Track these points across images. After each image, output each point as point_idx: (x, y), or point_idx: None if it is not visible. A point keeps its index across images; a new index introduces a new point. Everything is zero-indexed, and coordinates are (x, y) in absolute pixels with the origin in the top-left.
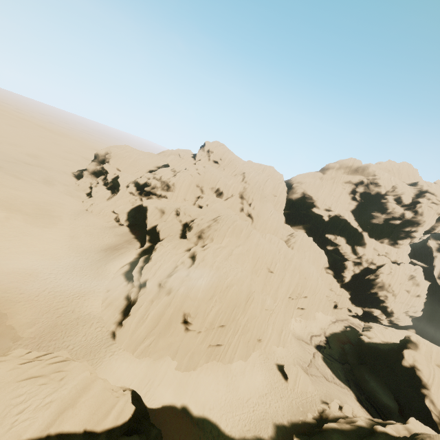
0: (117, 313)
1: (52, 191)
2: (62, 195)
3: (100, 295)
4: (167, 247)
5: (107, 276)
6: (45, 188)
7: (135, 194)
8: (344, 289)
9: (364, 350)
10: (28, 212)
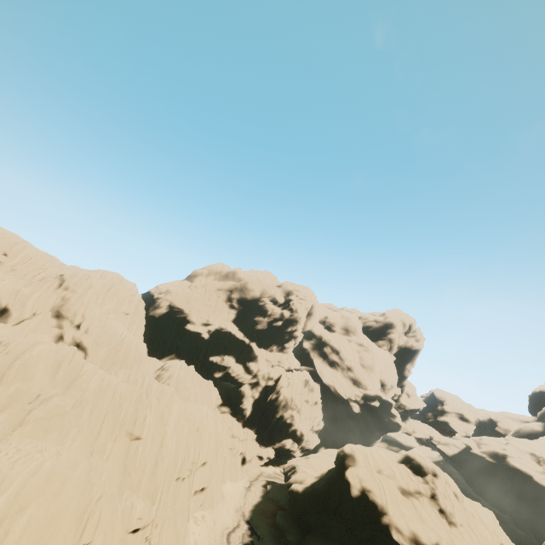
0: None
1: None
2: None
3: None
4: None
5: None
6: None
7: None
8: (248, 428)
9: (303, 507)
10: None
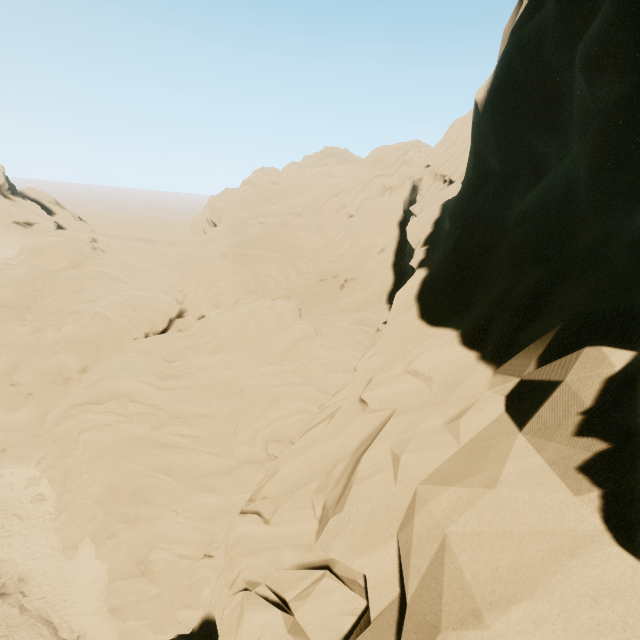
0: None
1: None
2: None
3: None
4: None
5: None
6: None
7: None
8: None
9: None
10: None
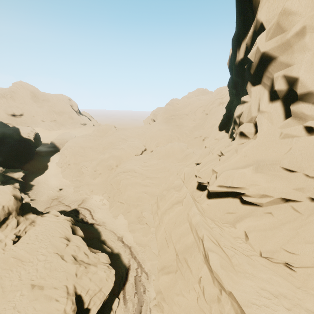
0: None
1: None
2: None
3: None
4: None
5: None
6: None
7: None
8: None
9: None
10: None
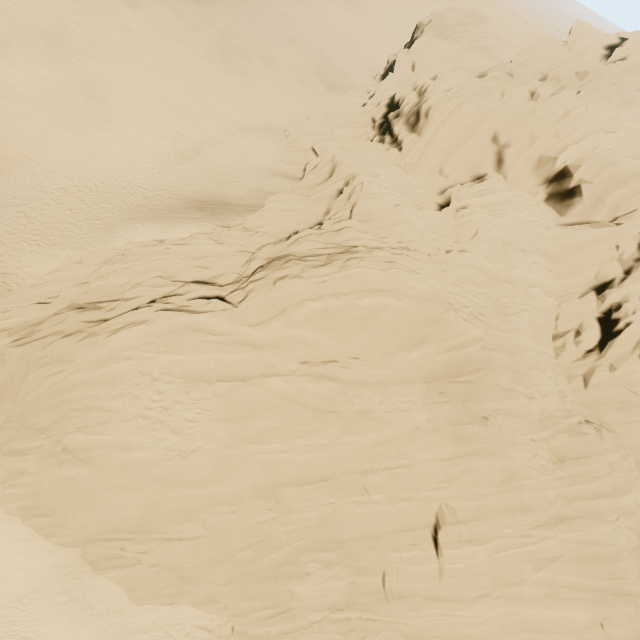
0: (22, 303)
1: (271, 81)
2: (281, 93)
3: (62, 259)
4: (185, 247)
5: (114, 240)
6: (267, 72)
7: (375, 126)
8: None
9: None
10: (158, 90)
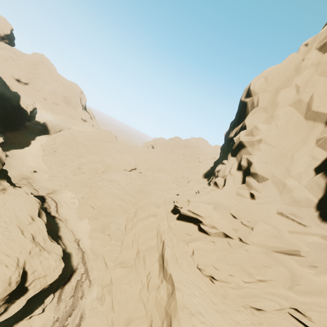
0: None
1: None
2: None
3: None
4: None
5: None
6: None
7: None
8: None
9: None
10: None
